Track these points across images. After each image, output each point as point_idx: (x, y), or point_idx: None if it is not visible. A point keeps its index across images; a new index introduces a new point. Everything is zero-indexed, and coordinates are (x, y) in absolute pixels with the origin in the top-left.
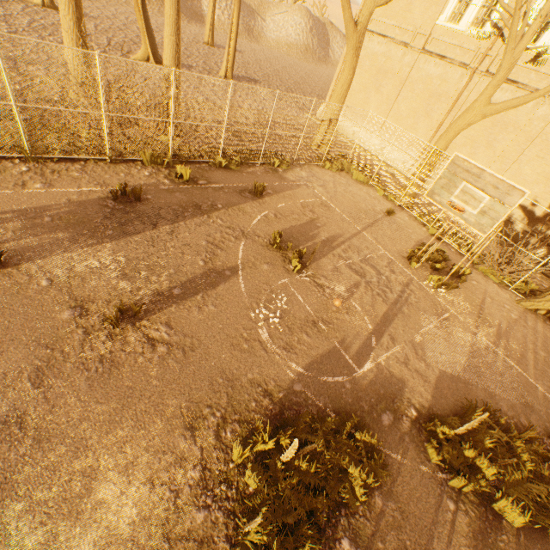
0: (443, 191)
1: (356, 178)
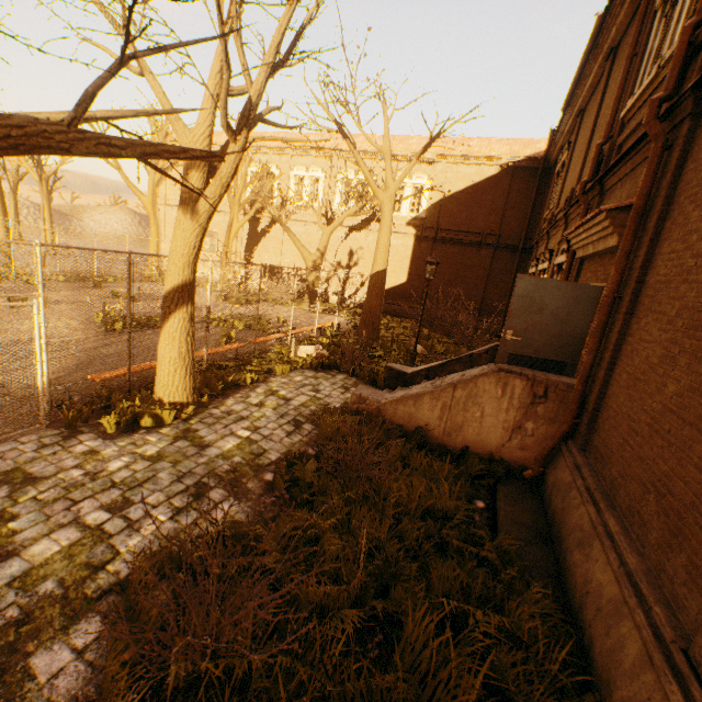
0: None
1: None
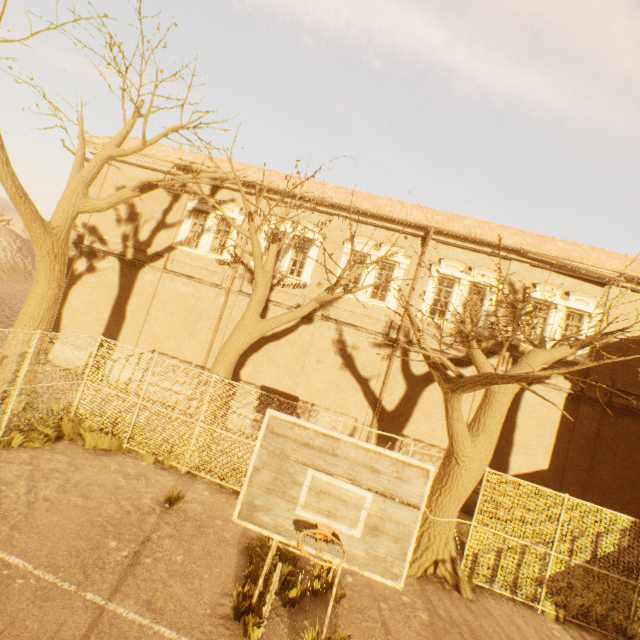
0: (275, 497)
1: (94, 445)
